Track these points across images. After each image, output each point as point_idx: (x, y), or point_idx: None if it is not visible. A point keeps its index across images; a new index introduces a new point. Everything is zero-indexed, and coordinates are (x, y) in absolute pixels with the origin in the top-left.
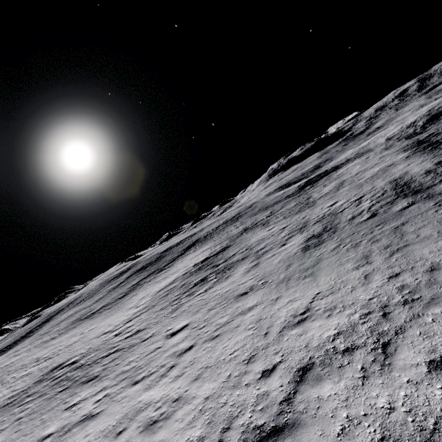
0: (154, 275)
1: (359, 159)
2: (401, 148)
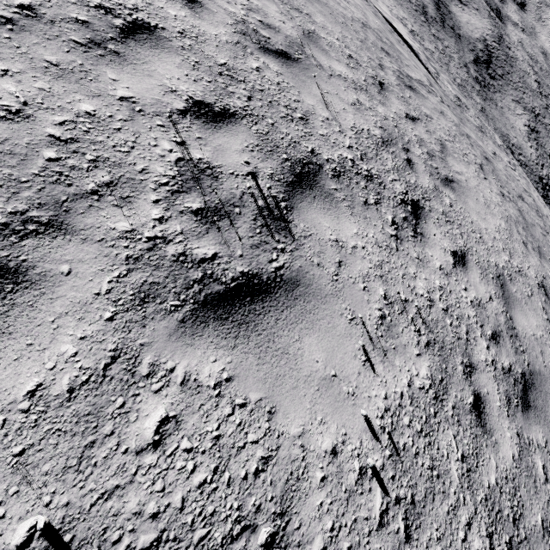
0: None
1: None
2: None
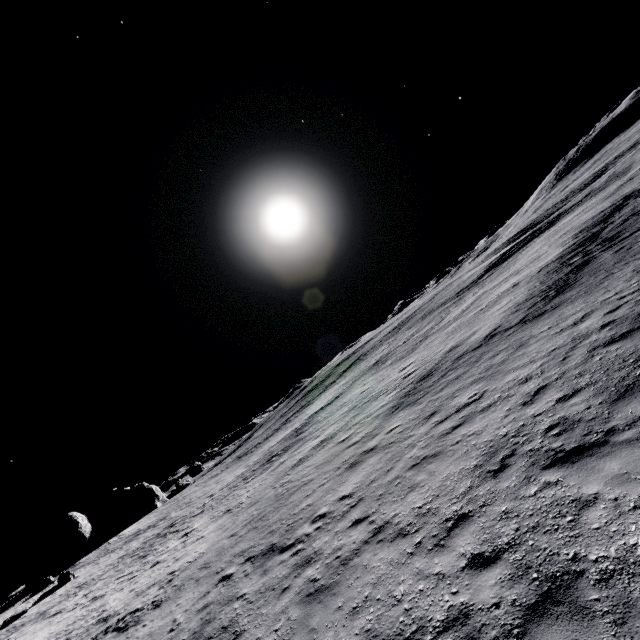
0: (300, 411)
1: (581, 208)
2: (594, 216)
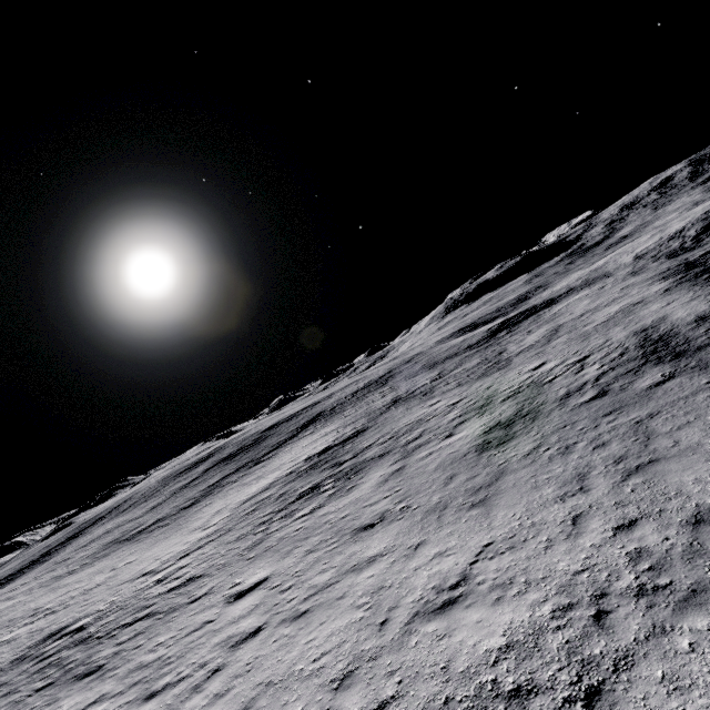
0: (244, 470)
1: (588, 290)
2: (658, 274)
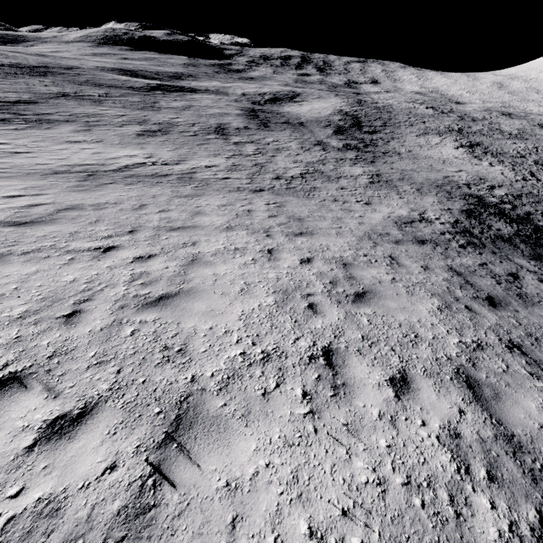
0: None
1: (215, 96)
2: (242, 107)
